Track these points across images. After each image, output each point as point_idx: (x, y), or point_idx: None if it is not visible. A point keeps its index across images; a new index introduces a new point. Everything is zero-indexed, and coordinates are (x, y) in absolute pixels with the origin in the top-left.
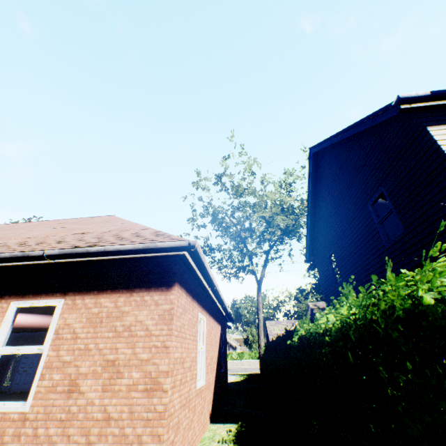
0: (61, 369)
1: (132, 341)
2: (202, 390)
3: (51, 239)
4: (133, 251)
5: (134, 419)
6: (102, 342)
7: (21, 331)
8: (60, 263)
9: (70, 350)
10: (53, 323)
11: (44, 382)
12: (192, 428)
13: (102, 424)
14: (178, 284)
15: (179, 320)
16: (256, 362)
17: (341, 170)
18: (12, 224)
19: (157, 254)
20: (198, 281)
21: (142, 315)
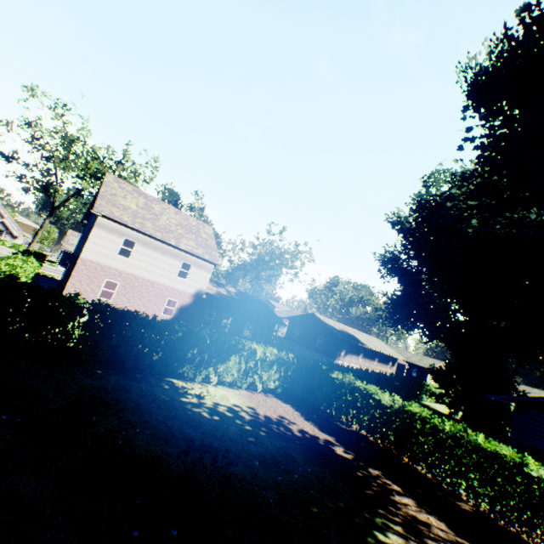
0: None
1: None
2: None
3: None
4: None
5: None
6: None
7: None
8: None
9: None
10: None
11: None
12: None
13: None
14: None
15: None
16: None
17: None
18: None
19: None
20: None
21: None
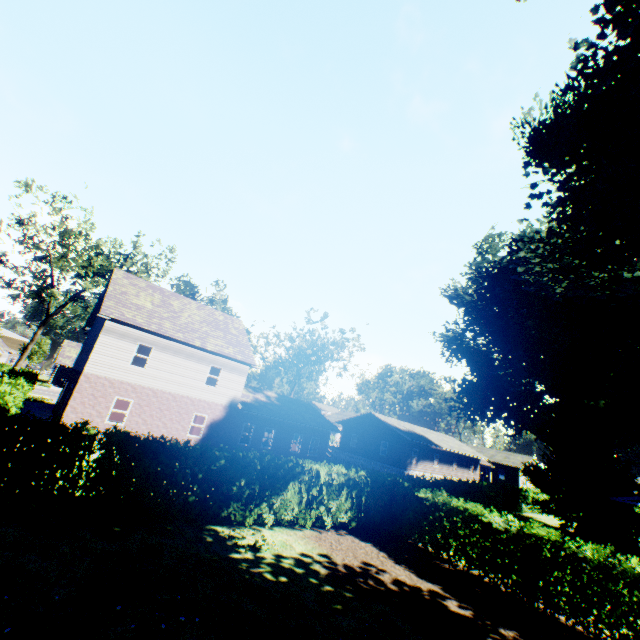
0: None
1: None
2: None
3: None
4: None
5: None
6: None
7: None
8: None
9: None
10: None
11: None
12: None
13: None
14: None
15: None
16: None
17: None
18: None
19: None
20: None
21: None
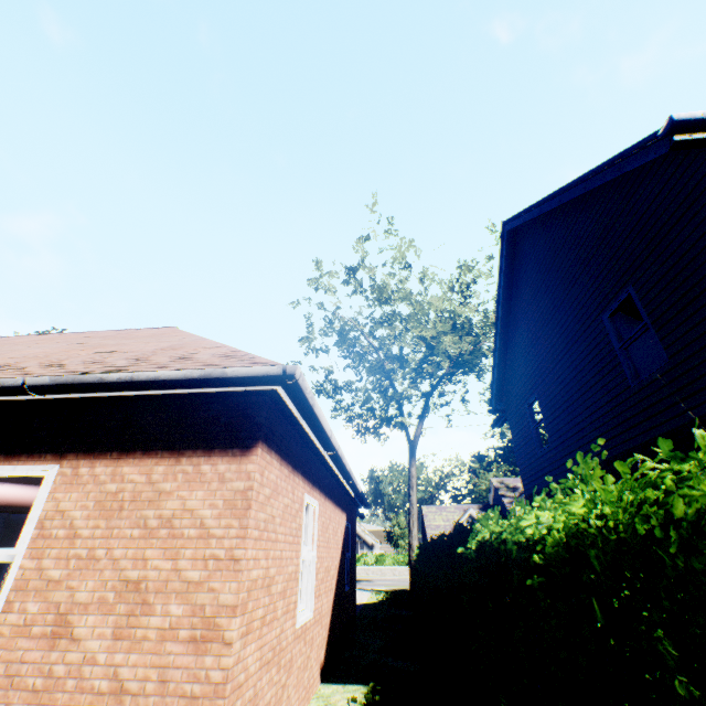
0: (43, 594)
1: (174, 547)
2: (307, 628)
3: (52, 360)
4: (182, 383)
5: (168, 696)
6: (119, 546)
7: (25, 511)
8: (56, 400)
9: (61, 559)
10: (35, 508)
11: (10, 616)
12: (285, 699)
13: (107, 702)
14: (264, 445)
15: (263, 509)
16: (404, 570)
17: (557, 258)
18: (9, 338)
19: (228, 389)
20: (305, 440)
21: (195, 499)
